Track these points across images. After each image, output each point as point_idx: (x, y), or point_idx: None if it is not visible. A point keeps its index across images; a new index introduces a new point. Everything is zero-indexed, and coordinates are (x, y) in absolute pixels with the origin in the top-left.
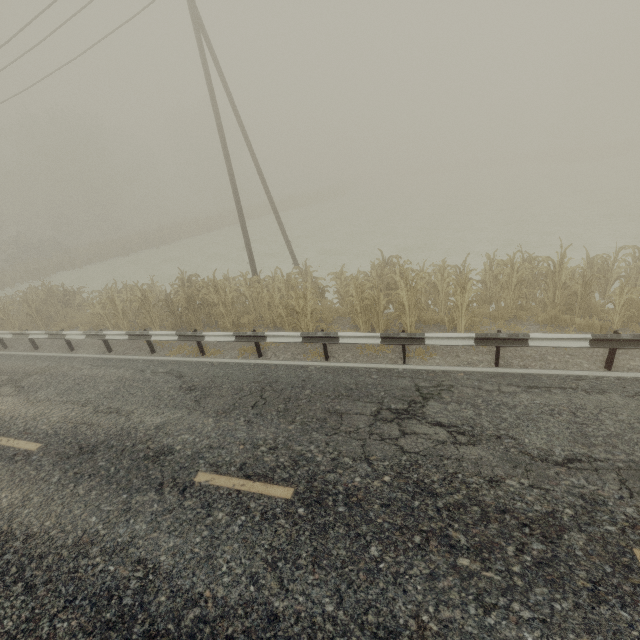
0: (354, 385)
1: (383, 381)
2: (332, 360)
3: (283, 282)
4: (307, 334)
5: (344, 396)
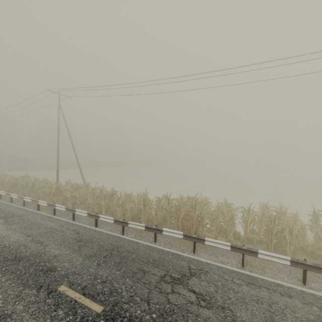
0: (12, 211)
1: (20, 211)
2: (25, 206)
3: (44, 183)
4: (18, 195)
5: (3, 212)
